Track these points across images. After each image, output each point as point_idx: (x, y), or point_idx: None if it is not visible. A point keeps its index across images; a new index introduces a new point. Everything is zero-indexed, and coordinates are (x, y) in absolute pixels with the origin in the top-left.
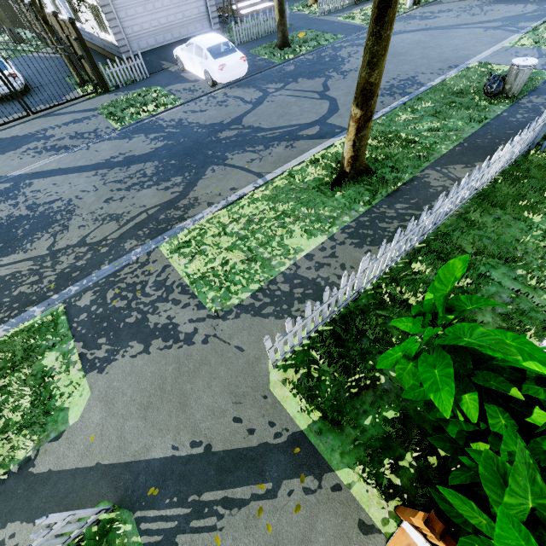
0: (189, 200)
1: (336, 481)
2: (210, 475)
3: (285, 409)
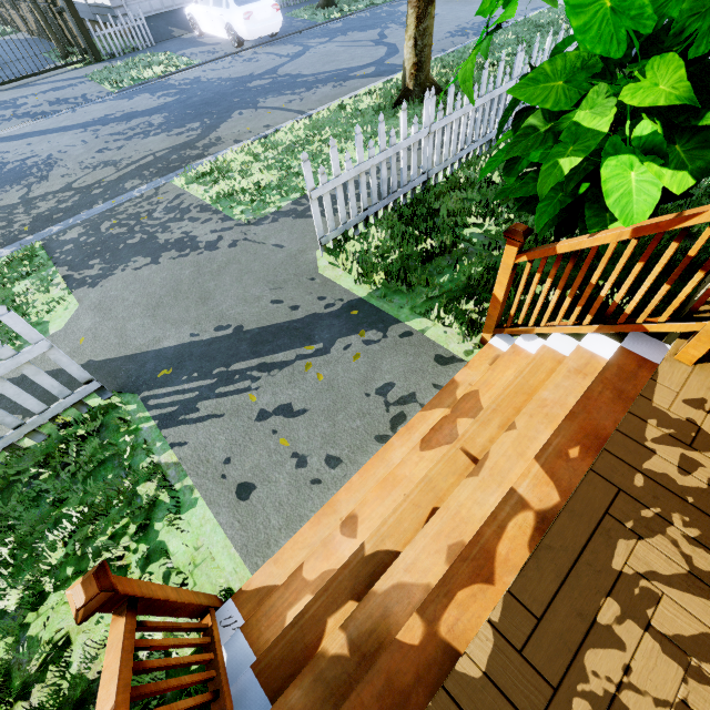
0: (210, 140)
1: (405, 329)
2: (241, 349)
3: (338, 285)
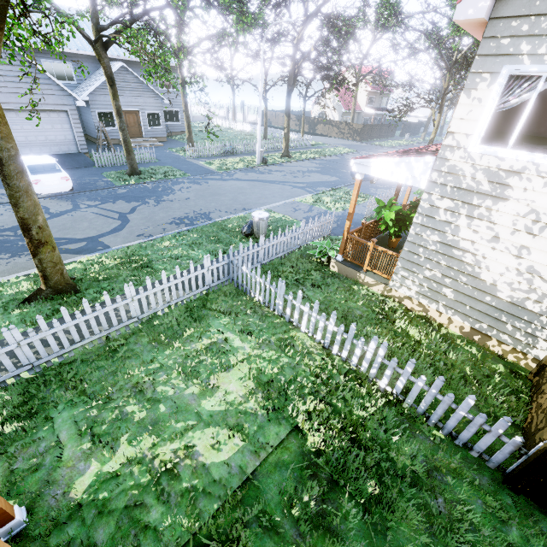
0: None
1: None
2: None
3: None
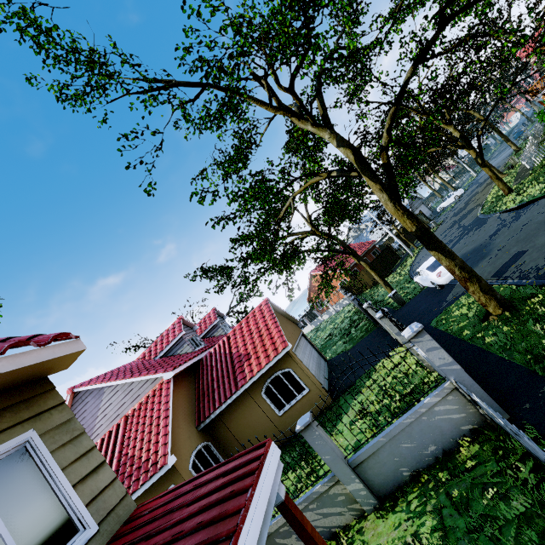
0: None
1: None
2: None
3: None
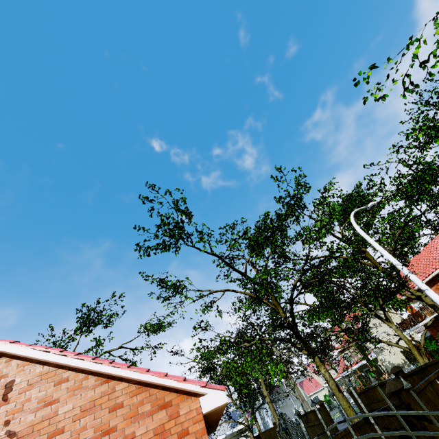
0: None
1: None
2: None
3: None
